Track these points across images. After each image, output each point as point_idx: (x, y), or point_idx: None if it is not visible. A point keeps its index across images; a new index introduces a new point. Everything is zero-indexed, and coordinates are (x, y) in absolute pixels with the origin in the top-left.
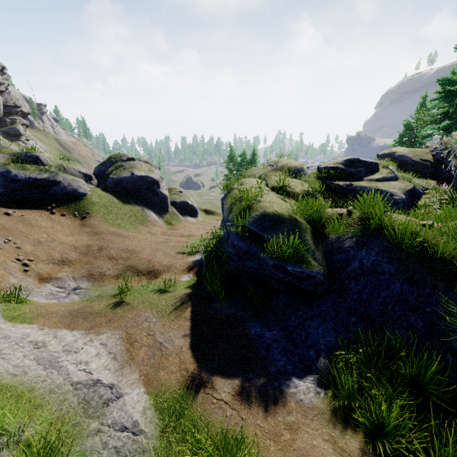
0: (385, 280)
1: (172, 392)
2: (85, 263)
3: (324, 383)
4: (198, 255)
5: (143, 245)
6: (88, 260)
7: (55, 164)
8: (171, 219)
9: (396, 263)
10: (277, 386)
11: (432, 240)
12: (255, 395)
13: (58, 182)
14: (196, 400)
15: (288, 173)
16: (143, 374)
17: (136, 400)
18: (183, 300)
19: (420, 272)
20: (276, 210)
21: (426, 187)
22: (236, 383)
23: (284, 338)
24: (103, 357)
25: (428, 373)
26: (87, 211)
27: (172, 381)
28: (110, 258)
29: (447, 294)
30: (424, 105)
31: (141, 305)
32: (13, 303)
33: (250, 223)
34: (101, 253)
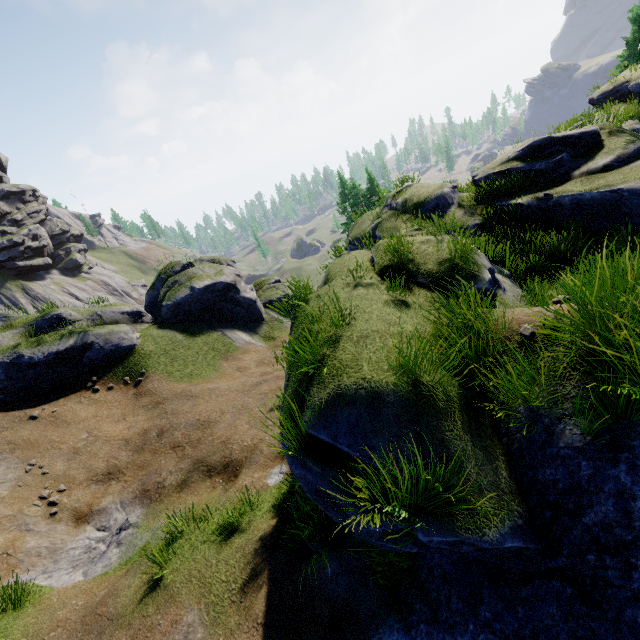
0: None
1: None
2: (139, 468)
3: None
4: None
5: (223, 403)
6: (144, 461)
7: (86, 316)
8: (270, 331)
9: None
10: None
11: None
12: None
13: (91, 344)
14: None
15: (411, 221)
16: None
17: None
18: (256, 559)
19: None
20: (364, 377)
21: None
22: None
23: None
24: None
25: None
26: (141, 371)
27: None
28: (174, 446)
29: None
30: None
31: (184, 590)
32: (11, 610)
33: (314, 425)
34: (161, 441)
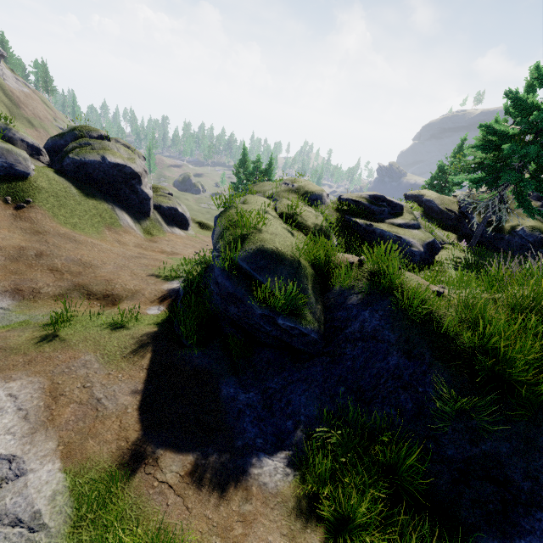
0: (383, 350)
1: (100, 470)
2: (12, 273)
3: (296, 462)
4: (176, 283)
5: (104, 257)
6: (18, 269)
7: None
8: (151, 228)
9: (399, 331)
10: (240, 465)
11: (439, 311)
12: (211, 477)
13: None
14: (130, 483)
15: (303, 198)
16: (63, 443)
17: (45, 480)
18: (142, 341)
19: (420, 346)
20: (277, 246)
21: (446, 241)
22: (189, 460)
23: (261, 403)
24: (7, 415)
25: (406, 463)
26: (27, 199)
27: (103, 455)
28: (52, 269)
29: (442, 375)
30: (462, 148)
31: (81, 344)
32: None
33: (242, 259)
34: (39, 260)
